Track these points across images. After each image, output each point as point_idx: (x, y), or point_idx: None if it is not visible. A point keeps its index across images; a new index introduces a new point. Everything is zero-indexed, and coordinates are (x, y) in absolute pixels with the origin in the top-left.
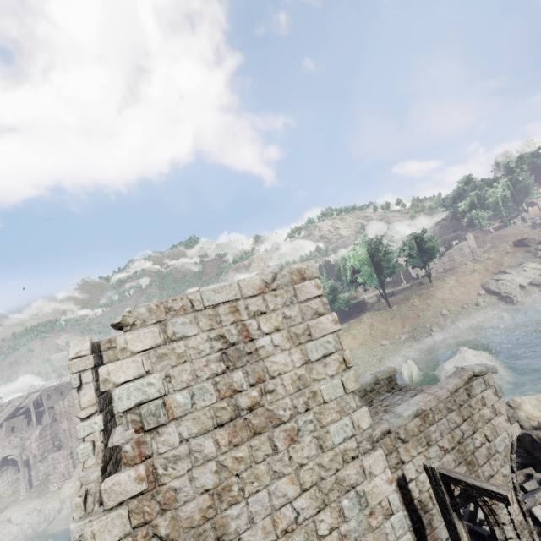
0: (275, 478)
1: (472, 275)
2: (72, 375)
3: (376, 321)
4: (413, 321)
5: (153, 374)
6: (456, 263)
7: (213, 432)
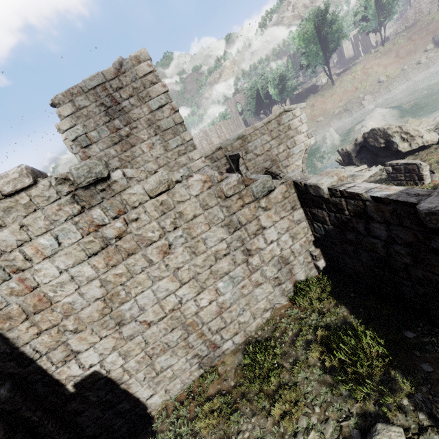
0: (146, 163)
1: (427, 28)
2: (67, 147)
3: (317, 102)
4: (350, 95)
5: (78, 125)
6: (423, 15)
7: (113, 147)
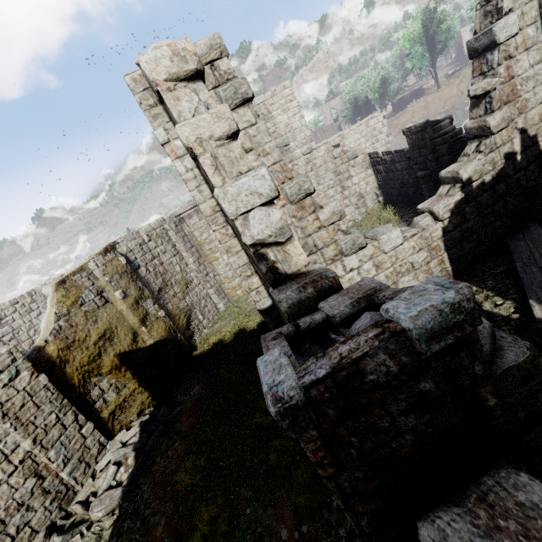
0: None
1: None
2: None
3: (419, 108)
4: (455, 100)
5: None
6: None
7: None
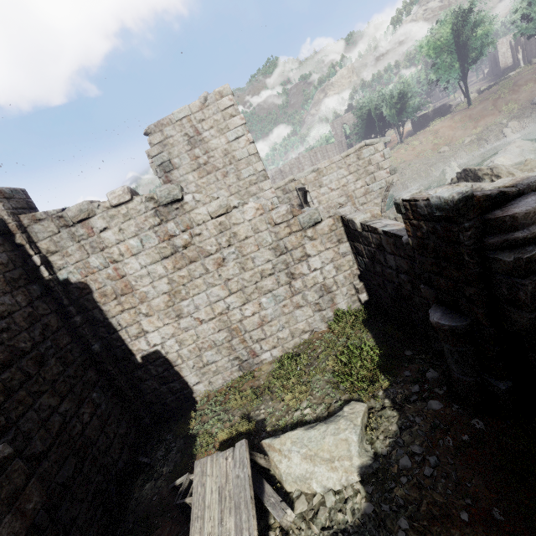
0: (219, 190)
1: None
2: (153, 170)
3: (443, 127)
4: (490, 119)
5: (164, 152)
6: None
7: (191, 173)
